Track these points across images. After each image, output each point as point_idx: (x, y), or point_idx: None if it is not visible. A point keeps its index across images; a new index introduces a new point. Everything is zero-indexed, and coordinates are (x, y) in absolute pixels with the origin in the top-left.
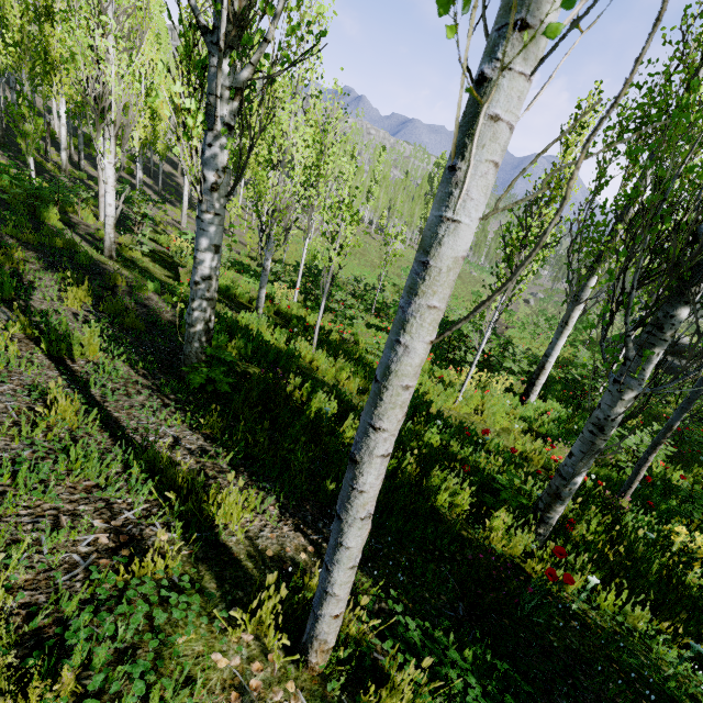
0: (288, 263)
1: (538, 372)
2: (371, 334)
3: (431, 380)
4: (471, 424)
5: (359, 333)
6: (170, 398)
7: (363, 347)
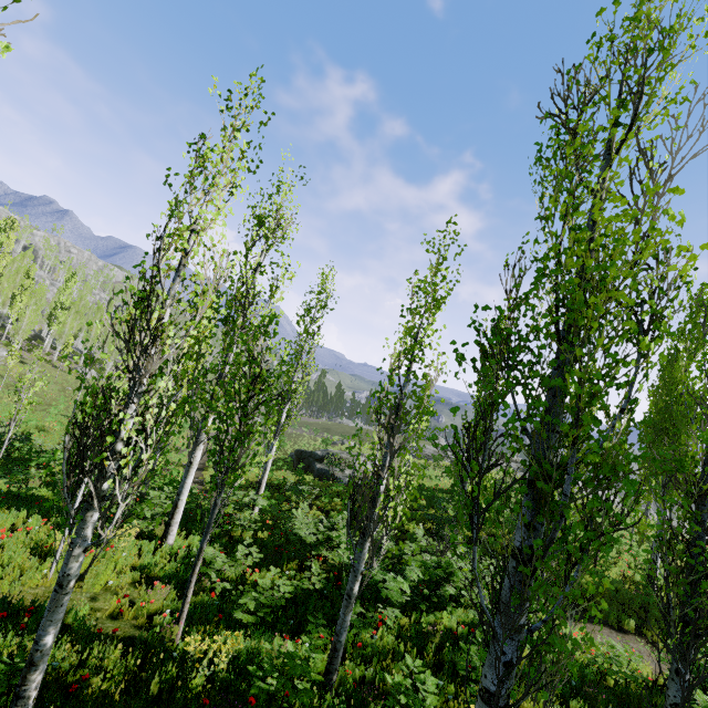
0: None
1: (173, 512)
2: None
3: (34, 553)
4: (41, 601)
5: None
6: None
7: None
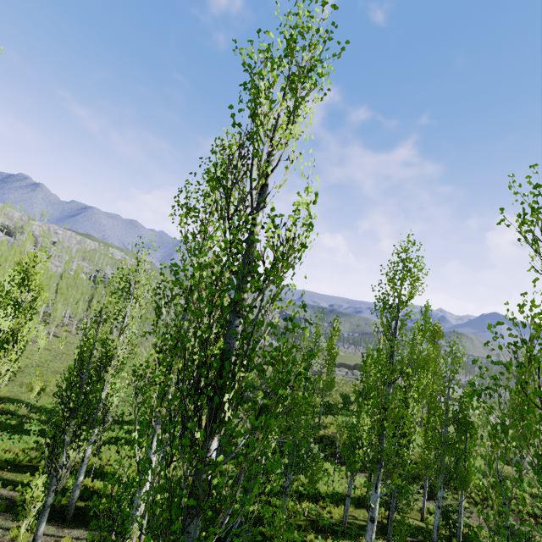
0: (11, 395)
1: None
2: (107, 448)
3: None
4: None
5: (102, 452)
6: (71, 527)
7: (109, 464)
